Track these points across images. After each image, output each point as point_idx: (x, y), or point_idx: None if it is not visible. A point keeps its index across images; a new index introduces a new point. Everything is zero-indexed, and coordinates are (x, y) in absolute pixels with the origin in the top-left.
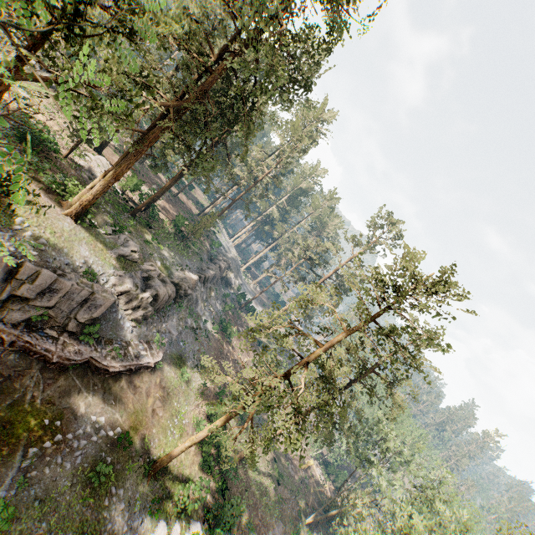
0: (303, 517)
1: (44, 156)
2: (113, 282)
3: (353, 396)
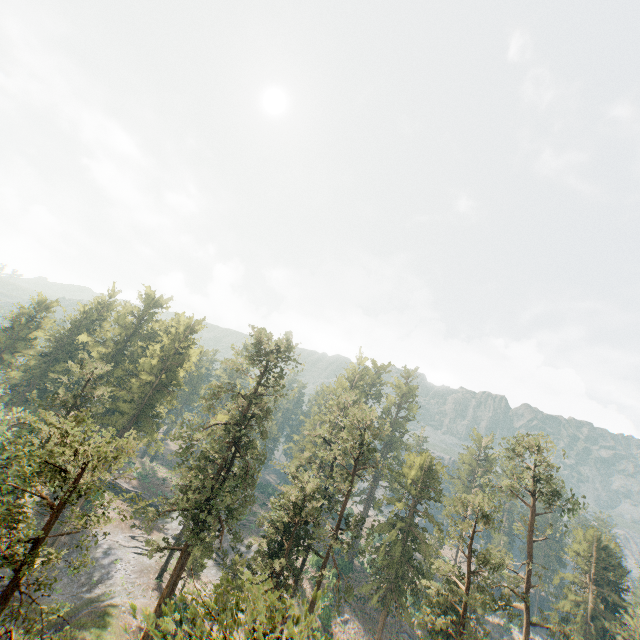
0: None
1: None
2: None
3: None
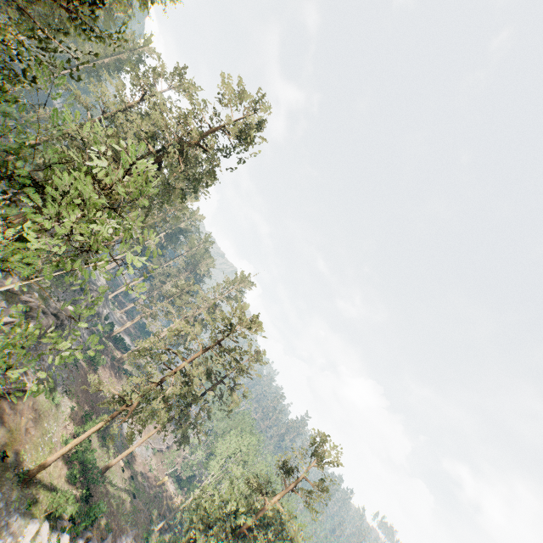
0: (154, 523)
1: None
2: None
3: (205, 400)
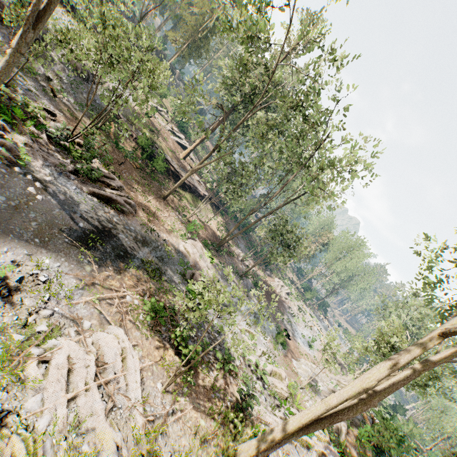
0: None
1: None
2: None
3: None
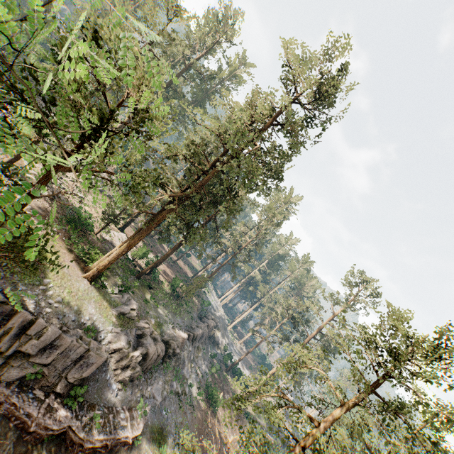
0: None
1: (81, 234)
2: (109, 339)
3: None
